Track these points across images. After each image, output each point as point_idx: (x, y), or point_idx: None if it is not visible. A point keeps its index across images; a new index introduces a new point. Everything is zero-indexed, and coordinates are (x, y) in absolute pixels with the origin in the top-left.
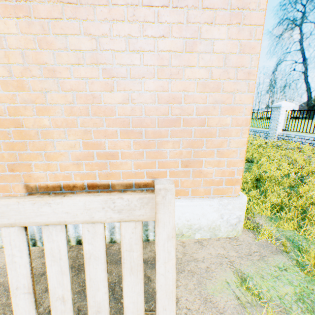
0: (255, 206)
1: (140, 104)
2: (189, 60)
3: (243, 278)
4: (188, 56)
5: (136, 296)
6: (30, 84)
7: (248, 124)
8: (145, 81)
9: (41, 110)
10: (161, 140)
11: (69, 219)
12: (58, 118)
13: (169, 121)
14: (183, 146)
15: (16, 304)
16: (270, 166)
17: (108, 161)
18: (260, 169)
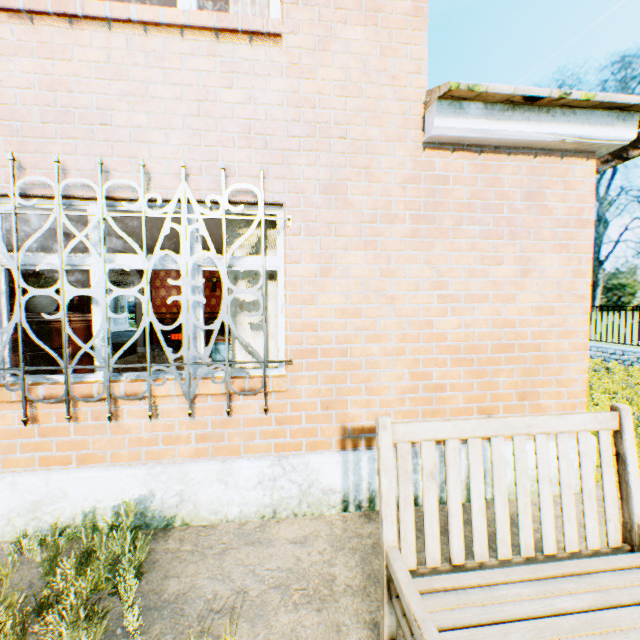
0: None
1: (471, 329)
2: (523, 285)
3: None
4: (522, 282)
5: (611, 484)
6: (363, 311)
7: (586, 348)
8: (480, 307)
9: (371, 337)
10: (493, 368)
11: (572, 428)
12: (388, 346)
13: (503, 347)
14: (518, 375)
15: (542, 490)
16: None
17: (432, 394)
18: None
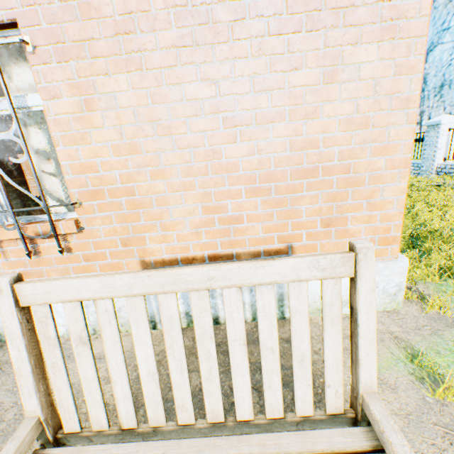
0: (416, 272)
1: (268, 155)
2: (328, 94)
3: (414, 354)
4: (327, 89)
5: (335, 346)
6: (142, 146)
7: (408, 165)
8: (274, 127)
9: (155, 173)
10: (294, 196)
11: (279, 279)
12: (175, 182)
13: (304, 172)
14: (323, 201)
15: (233, 354)
16: (431, 216)
17: (231, 227)
18: (416, 221)
